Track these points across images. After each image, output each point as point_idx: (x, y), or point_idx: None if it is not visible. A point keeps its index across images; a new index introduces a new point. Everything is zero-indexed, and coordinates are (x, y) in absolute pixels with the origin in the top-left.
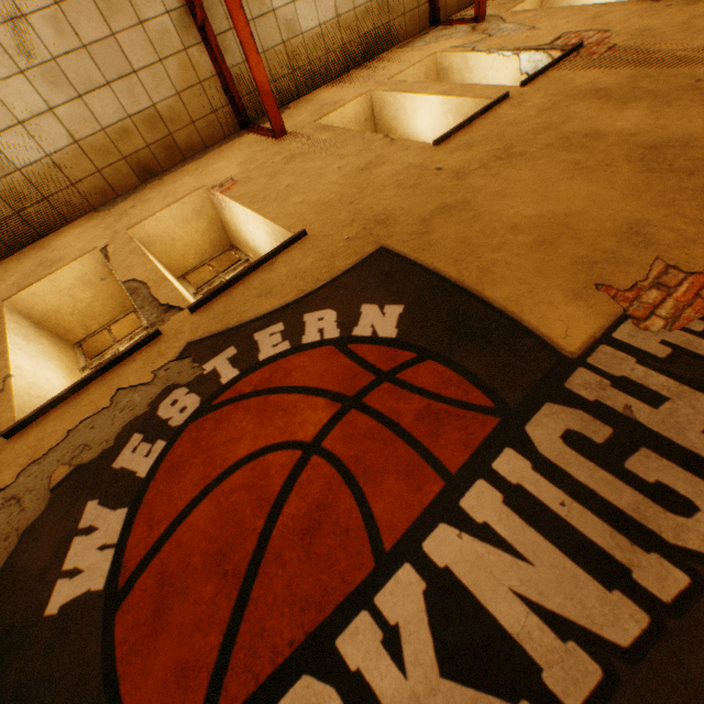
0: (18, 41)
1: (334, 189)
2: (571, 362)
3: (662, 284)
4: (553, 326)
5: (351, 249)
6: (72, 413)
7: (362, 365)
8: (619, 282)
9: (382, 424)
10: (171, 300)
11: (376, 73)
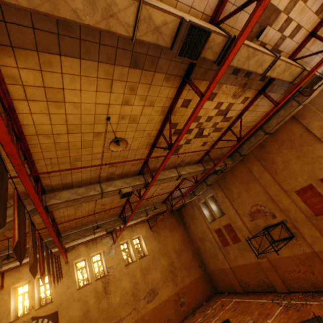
0: None
1: (62, 291)
2: None
3: None
4: None
5: (55, 308)
6: (18, 321)
7: None
8: None
9: None
10: (34, 305)
11: (92, 248)
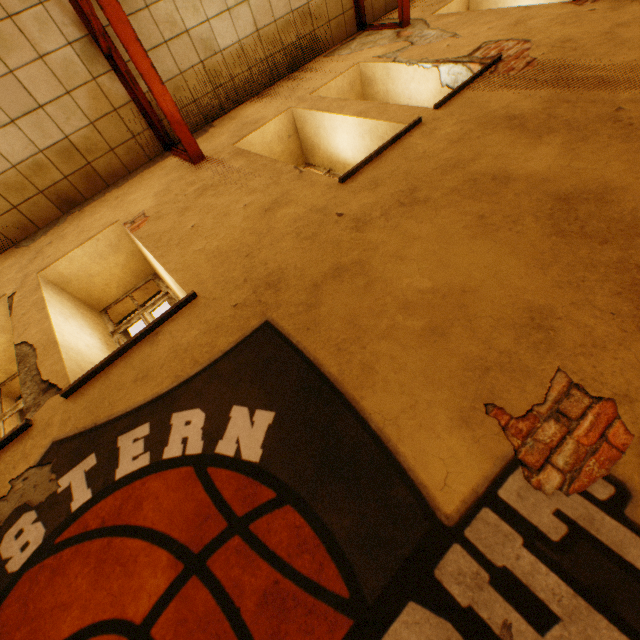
0: None
1: (235, 235)
2: (446, 532)
3: (563, 413)
4: (432, 467)
5: (236, 320)
6: None
7: (217, 503)
8: (513, 403)
9: (221, 606)
10: (52, 376)
11: (300, 86)
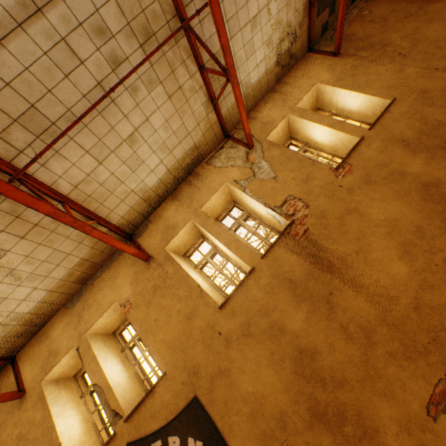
0: (14, 277)
1: (176, 334)
2: None
3: None
4: None
5: (184, 392)
6: None
7: None
8: None
9: None
10: (116, 408)
11: (195, 195)
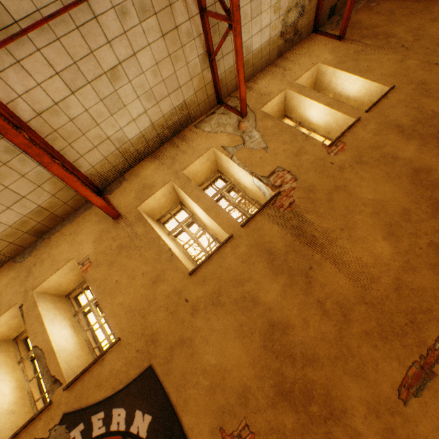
0: None
1: (138, 298)
2: None
3: (240, 436)
4: None
5: (138, 361)
6: None
7: None
8: (228, 428)
9: None
10: (56, 374)
11: (178, 157)
